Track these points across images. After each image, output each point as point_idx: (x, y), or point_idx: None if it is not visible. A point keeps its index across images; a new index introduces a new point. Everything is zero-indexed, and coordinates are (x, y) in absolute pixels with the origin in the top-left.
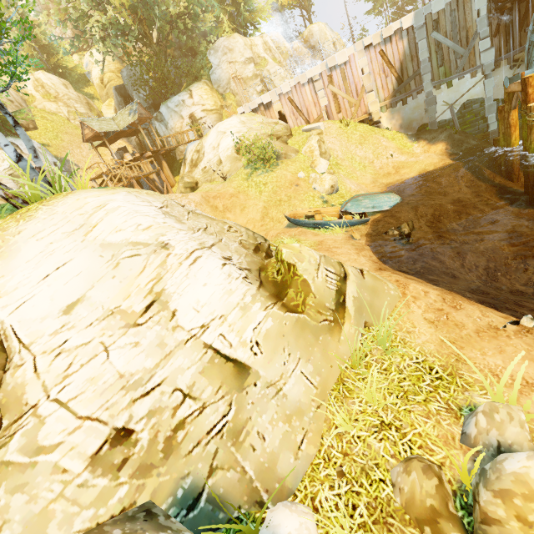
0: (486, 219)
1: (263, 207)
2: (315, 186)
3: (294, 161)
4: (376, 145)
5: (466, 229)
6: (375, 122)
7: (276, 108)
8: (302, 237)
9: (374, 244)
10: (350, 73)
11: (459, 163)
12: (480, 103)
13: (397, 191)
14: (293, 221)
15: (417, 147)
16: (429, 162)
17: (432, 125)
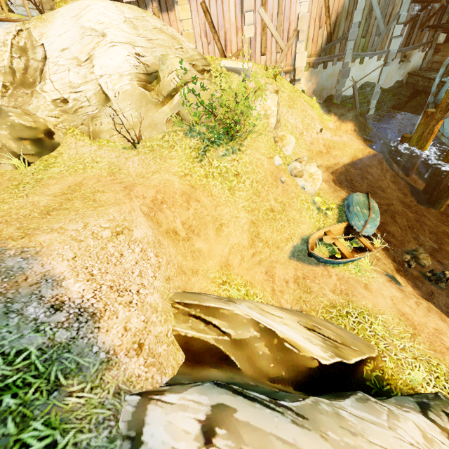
0: (442, 232)
1: (249, 222)
2: (307, 185)
3: (258, 132)
4: (304, 113)
5: (440, 246)
6: (295, 79)
7: (181, 14)
8: (364, 301)
9: (425, 294)
10: (288, 1)
11: (381, 155)
12: (371, 88)
13: (346, 182)
14: (323, 261)
15: (330, 121)
16: (356, 147)
17: (337, 98)
